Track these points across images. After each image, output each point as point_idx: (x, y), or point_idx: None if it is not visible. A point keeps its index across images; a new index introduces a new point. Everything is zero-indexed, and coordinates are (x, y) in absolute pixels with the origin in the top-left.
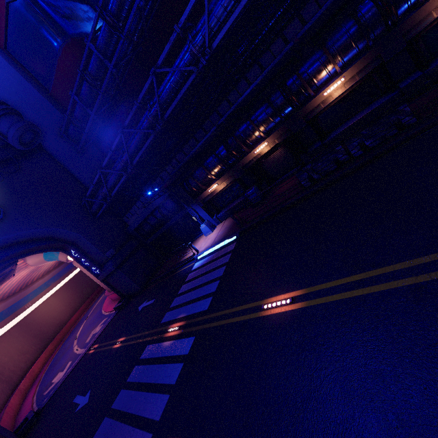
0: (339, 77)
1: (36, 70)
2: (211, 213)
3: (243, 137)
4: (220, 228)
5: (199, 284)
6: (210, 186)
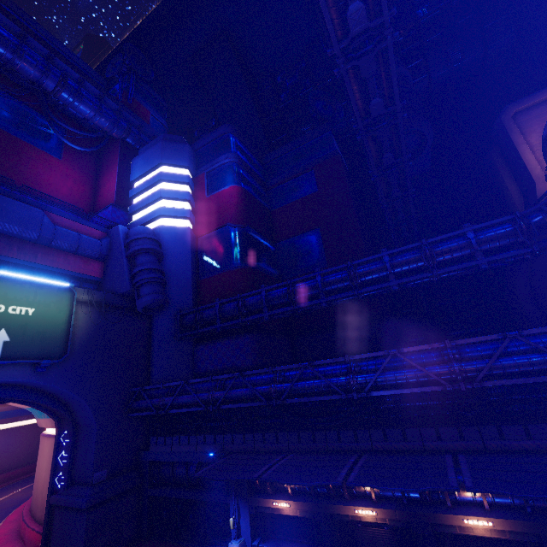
0: (487, 518)
1: (205, 261)
2: (255, 530)
3: None
4: None
5: None
6: (279, 498)
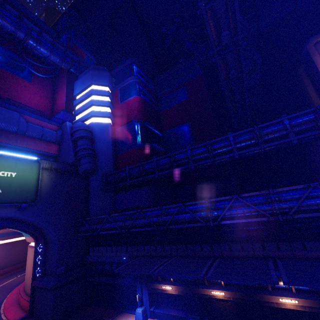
0: (294, 298)
1: (120, 143)
2: (152, 302)
3: None
4: None
5: None
6: (165, 284)
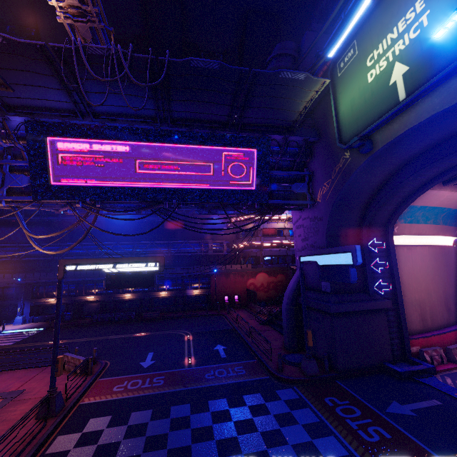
0: (130, 293)
1: None
2: (32, 313)
3: (87, 288)
4: (31, 324)
5: (3, 339)
6: (50, 298)
